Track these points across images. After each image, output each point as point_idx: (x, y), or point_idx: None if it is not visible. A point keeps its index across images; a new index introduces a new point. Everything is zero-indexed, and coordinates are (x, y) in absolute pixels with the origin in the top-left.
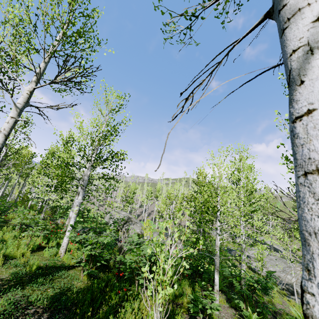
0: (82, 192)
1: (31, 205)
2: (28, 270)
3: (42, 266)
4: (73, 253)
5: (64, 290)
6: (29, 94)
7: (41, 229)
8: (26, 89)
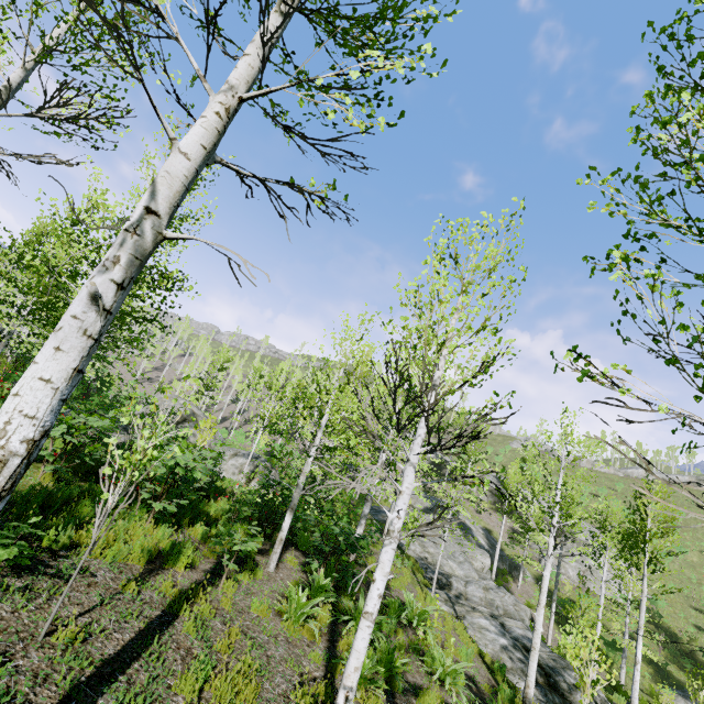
0: None
1: None
2: None
3: None
4: None
5: None
6: None
7: None
8: None
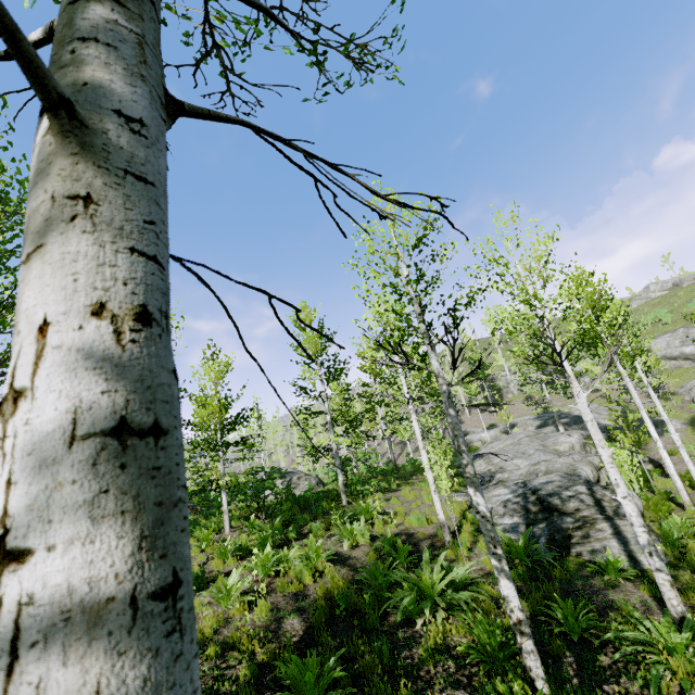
0: None
1: None
2: None
3: None
4: None
5: None
6: None
7: None
8: None
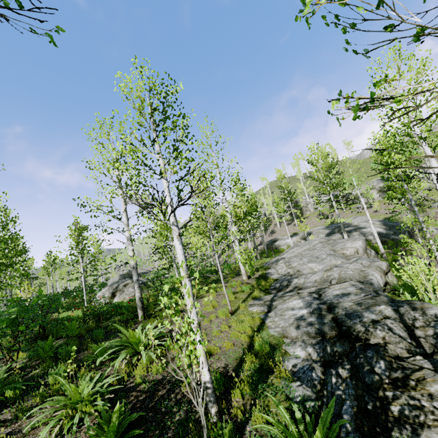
0: None
1: None
2: None
3: None
4: None
5: None
6: None
7: None
8: None
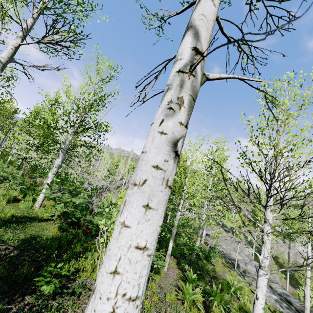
0: (62, 155)
1: (11, 160)
2: (3, 216)
3: (16, 215)
4: (48, 209)
5: (35, 236)
6: (13, 50)
7: (19, 184)
8: (11, 44)
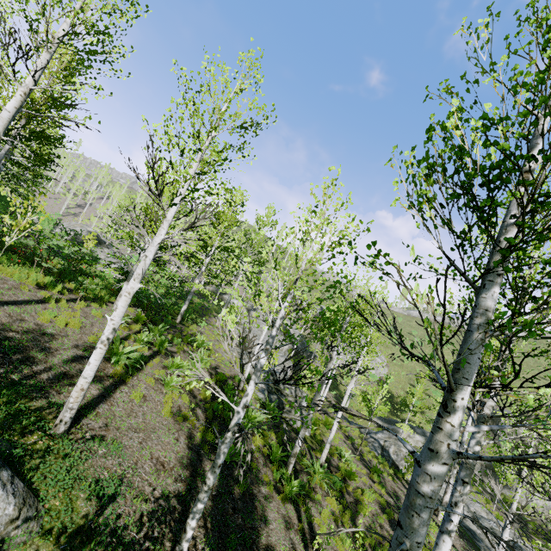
0: None
1: None
2: None
3: None
4: None
5: None
6: None
7: None
8: None
